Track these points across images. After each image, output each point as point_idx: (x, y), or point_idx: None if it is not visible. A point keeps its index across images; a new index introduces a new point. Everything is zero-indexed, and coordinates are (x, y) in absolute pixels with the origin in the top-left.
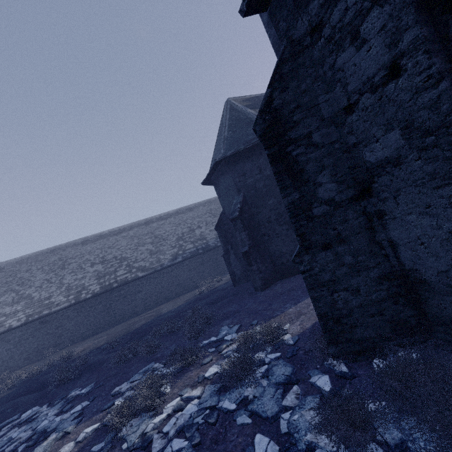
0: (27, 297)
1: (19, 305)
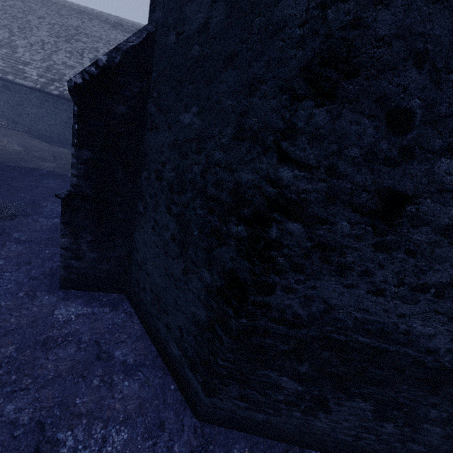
0: (12, 47)
1: (0, 50)
